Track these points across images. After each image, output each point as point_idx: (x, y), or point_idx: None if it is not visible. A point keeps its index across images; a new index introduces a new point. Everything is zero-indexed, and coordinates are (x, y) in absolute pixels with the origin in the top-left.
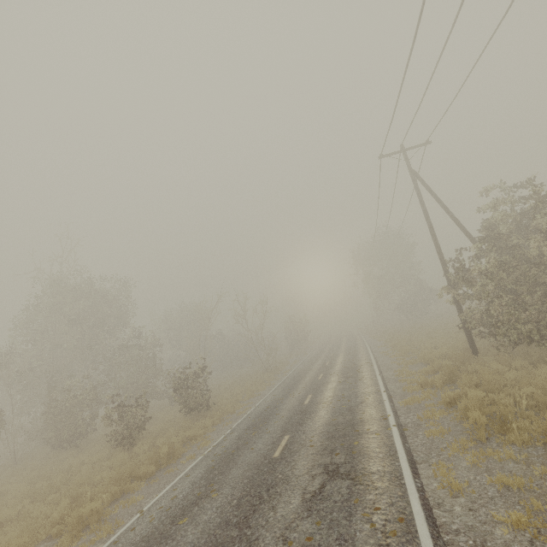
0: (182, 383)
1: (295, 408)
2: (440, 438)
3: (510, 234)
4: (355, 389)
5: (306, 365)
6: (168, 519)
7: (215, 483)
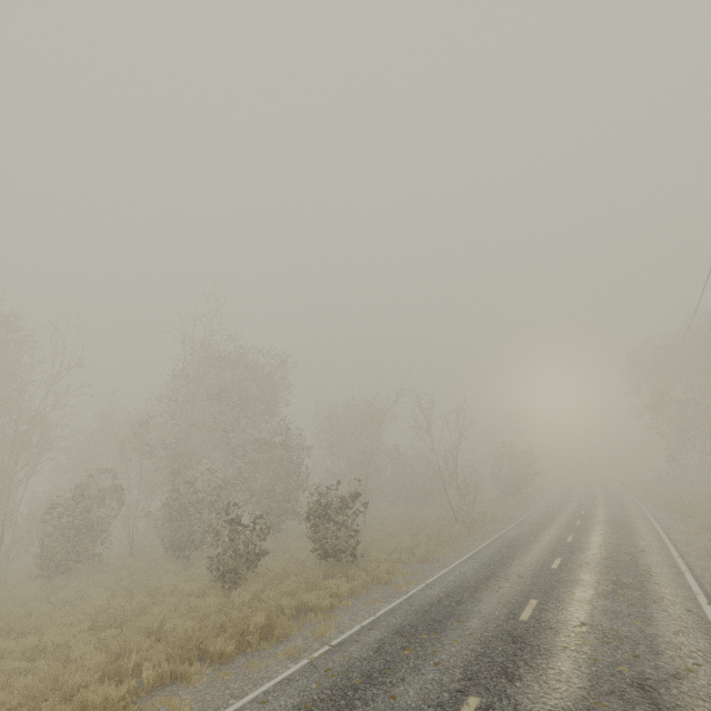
0: (319, 510)
1: (499, 623)
2: None
3: None
4: (646, 624)
5: (526, 530)
6: None
7: None
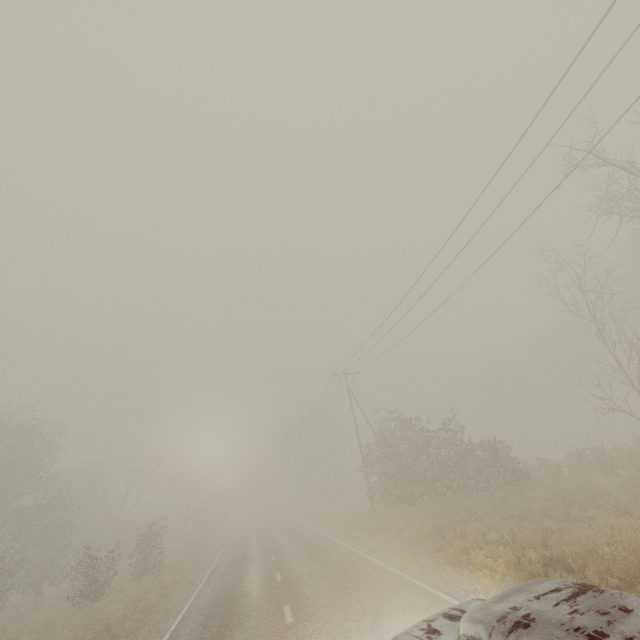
0: (146, 540)
1: (263, 550)
2: (358, 539)
3: (394, 437)
4: (303, 537)
5: (239, 539)
6: (227, 584)
7: (242, 573)
